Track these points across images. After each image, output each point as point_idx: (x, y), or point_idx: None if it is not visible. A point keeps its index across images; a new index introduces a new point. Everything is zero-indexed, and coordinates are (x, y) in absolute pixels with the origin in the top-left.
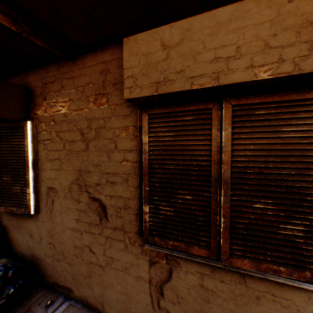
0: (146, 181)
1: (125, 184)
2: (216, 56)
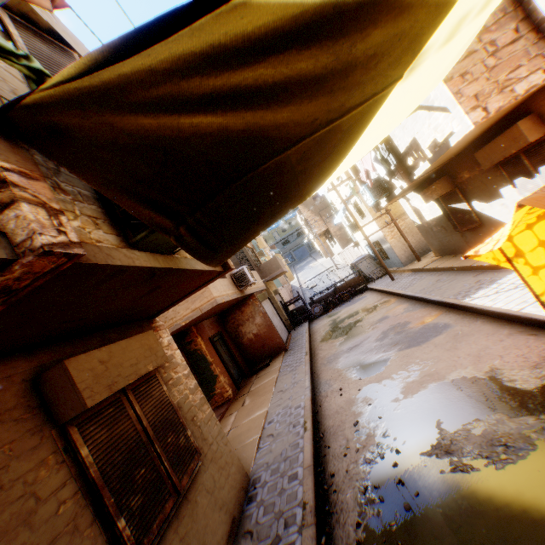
0: (108, 492)
1: (78, 534)
2: (131, 364)
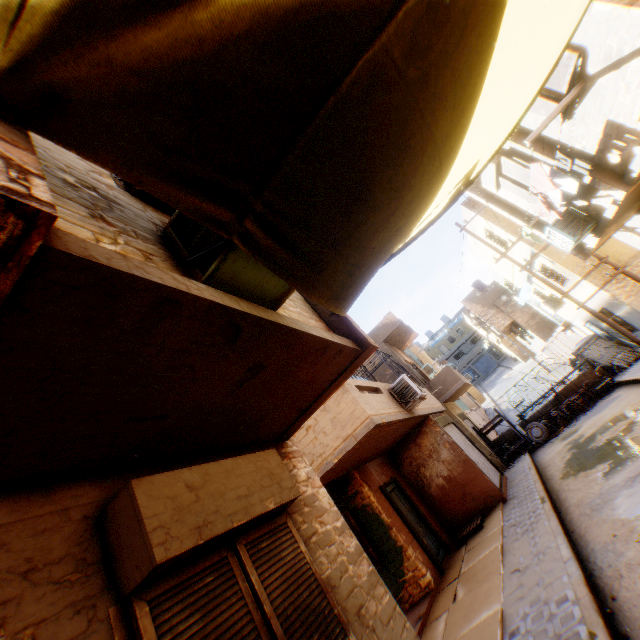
0: None
1: None
2: (238, 494)
